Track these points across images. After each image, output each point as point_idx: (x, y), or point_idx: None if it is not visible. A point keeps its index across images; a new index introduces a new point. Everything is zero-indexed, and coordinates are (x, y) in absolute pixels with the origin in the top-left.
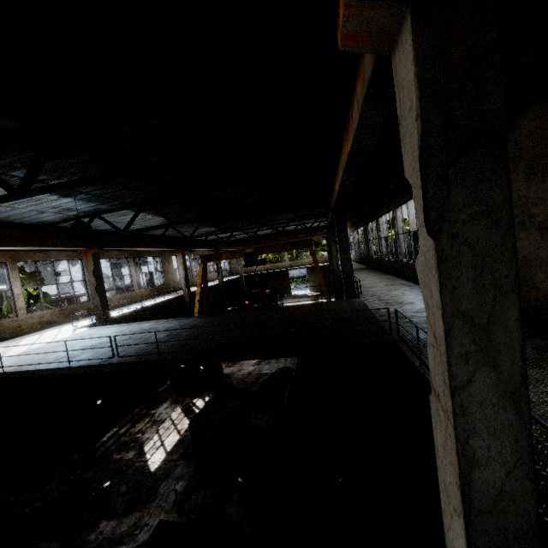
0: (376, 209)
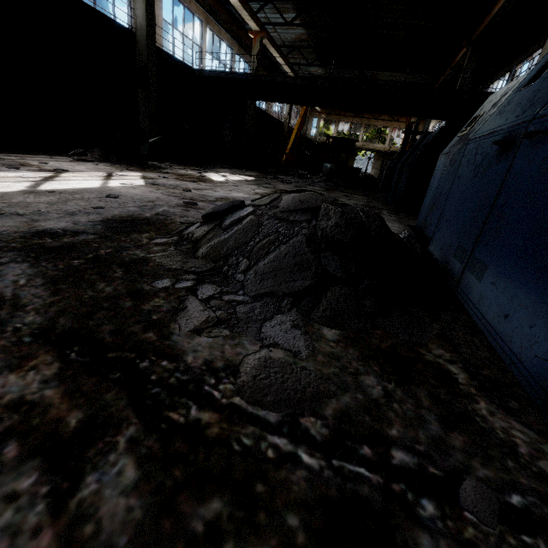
0: (491, 76)
